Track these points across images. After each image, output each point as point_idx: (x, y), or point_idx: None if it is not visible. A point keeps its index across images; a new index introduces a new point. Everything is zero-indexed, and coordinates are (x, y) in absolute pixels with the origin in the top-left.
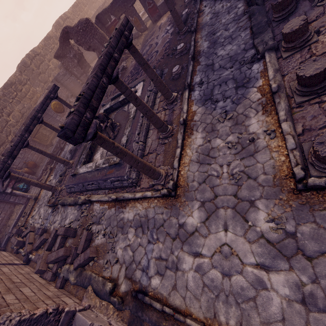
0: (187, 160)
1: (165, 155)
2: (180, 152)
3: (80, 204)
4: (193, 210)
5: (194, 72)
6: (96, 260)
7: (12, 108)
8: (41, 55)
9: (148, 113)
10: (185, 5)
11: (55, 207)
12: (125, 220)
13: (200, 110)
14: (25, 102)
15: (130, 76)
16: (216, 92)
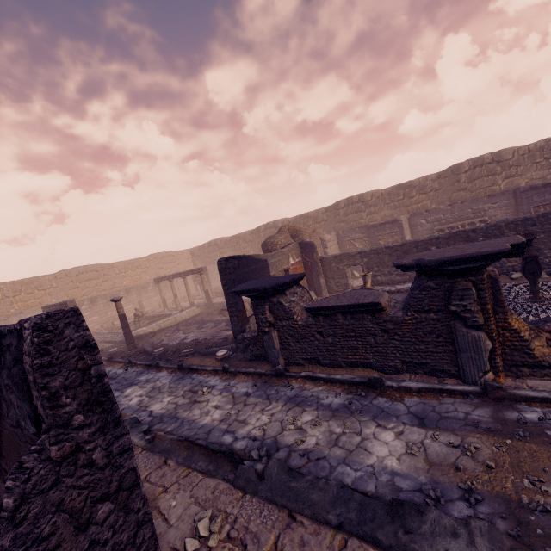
0: None
1: None
2: None
3: None
4: None
5: None
6: None
7: None
8: (365, 203)
9: None
10: (196, 352)
11: None
12: None
13: None
14: None
15: (195, 320)
16: None
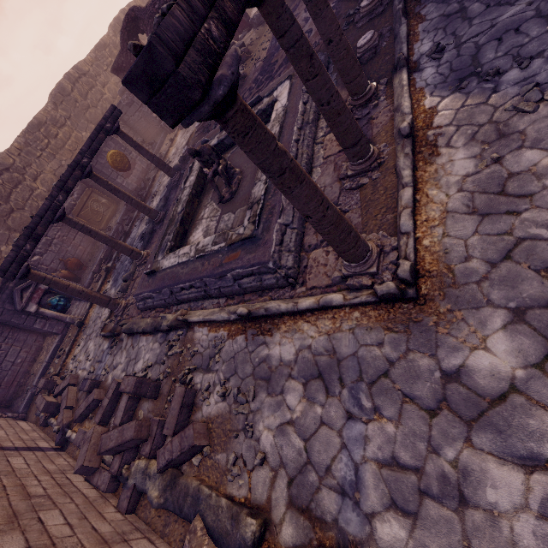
0: (436, 213)
1: (365, 209)
2: (412, 194)
3: (166, 330)
4: (486, 333)
5: (413, 36)
6: (208, 453)
7: (41, 166)
8: (89, 75)
9: (335, 102)
10: None
11: (116, 338)
12: (274, 363)
13: (450, 102)
14: (63, 157)
15: (253, 87)
16: (490, 56)
